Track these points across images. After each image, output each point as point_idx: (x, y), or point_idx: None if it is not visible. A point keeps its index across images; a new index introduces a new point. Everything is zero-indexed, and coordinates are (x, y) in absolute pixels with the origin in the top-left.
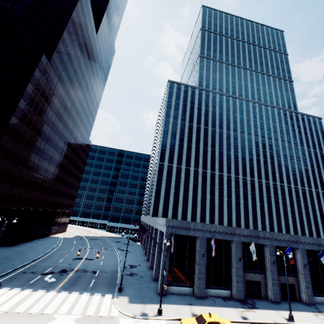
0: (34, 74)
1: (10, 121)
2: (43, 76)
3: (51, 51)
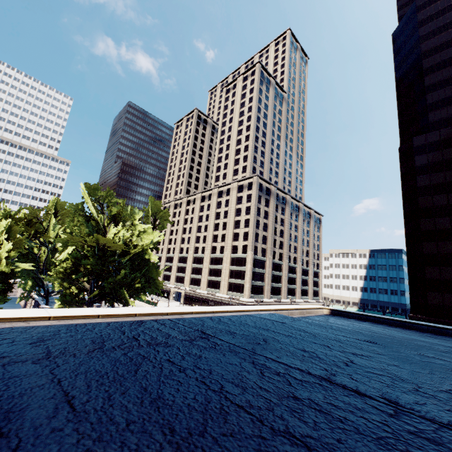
0: (416, 166)
1: (421, 227)
2: (432, 152)
3: (425, 119)
